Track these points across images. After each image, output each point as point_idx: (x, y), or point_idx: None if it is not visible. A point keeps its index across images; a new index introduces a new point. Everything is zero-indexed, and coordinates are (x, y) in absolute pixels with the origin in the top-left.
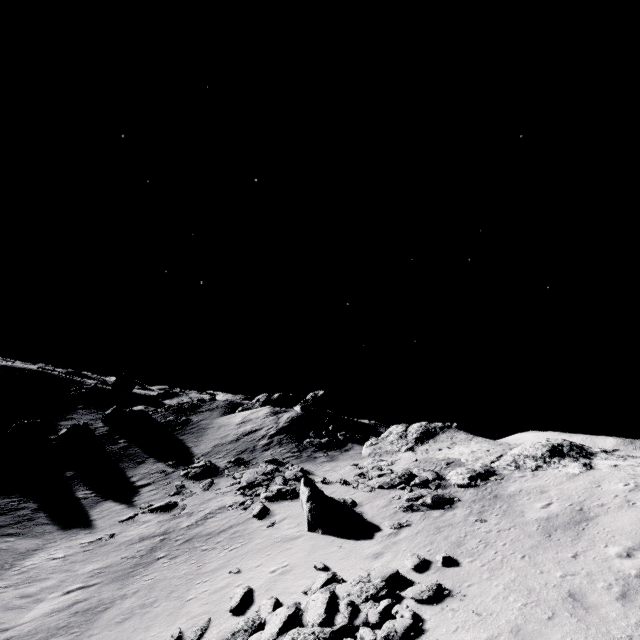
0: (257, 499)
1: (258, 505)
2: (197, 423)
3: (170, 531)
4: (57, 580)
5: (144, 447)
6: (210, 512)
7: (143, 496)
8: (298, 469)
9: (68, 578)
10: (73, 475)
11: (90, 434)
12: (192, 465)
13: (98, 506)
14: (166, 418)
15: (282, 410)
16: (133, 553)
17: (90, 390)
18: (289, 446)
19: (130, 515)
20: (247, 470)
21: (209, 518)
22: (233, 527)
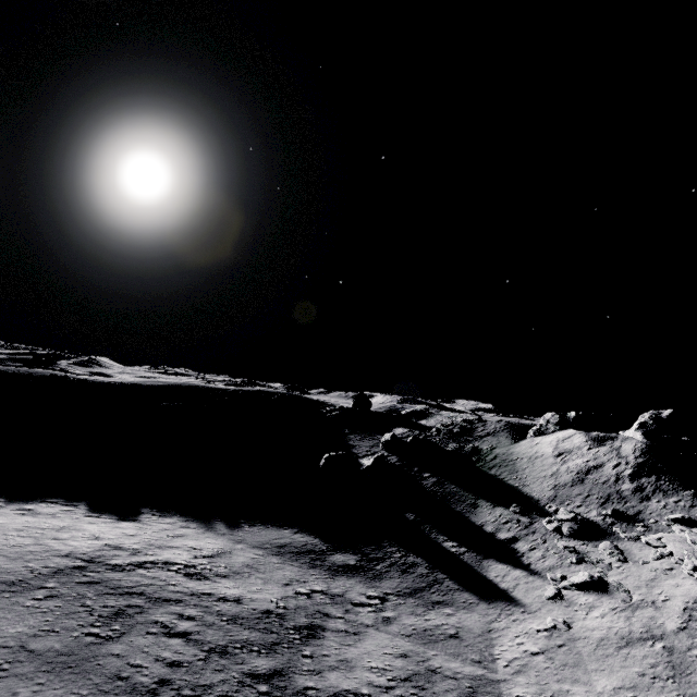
0: None
1: None
2: (491, 452)
3: (659, 634)
4: None
5: (459, 484)
6: (687, 606)
7: (530, 558)
8: None
9: None
10: (416, 518)
11: (386, 465)
12: (555, 516)
13: (487, 567)
14: (446, 445)
15: (602, 436)
16: (647, 668)
17: (341, 412)
18: (682, 496)
19: (553, 591)
20: (661, 534)
21: None
22: None
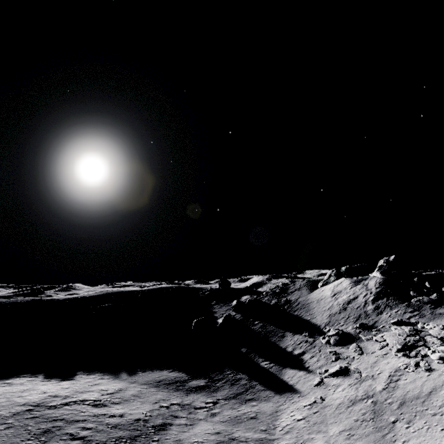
0: (428, 360)
1: (438, 366)
2: (296, 301)
3: (371, 394)
4: (322, 441)
5: (275, 324)
6: (390, 374)
7: (310, 363)
8: (439, 327)
9: (327, 439)
10: (247, 351)
11: (233, 320)
12: (327, 334)
13: (284, 373)
14: (271, 301)
15: (360, 279)
16: (360, 416)
17: (210, 292)
18: (400, 307)
19: (318, 380)
20: (384, 333)
21: (396, 380)
22: (437, 390)
